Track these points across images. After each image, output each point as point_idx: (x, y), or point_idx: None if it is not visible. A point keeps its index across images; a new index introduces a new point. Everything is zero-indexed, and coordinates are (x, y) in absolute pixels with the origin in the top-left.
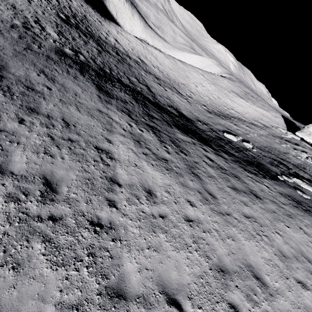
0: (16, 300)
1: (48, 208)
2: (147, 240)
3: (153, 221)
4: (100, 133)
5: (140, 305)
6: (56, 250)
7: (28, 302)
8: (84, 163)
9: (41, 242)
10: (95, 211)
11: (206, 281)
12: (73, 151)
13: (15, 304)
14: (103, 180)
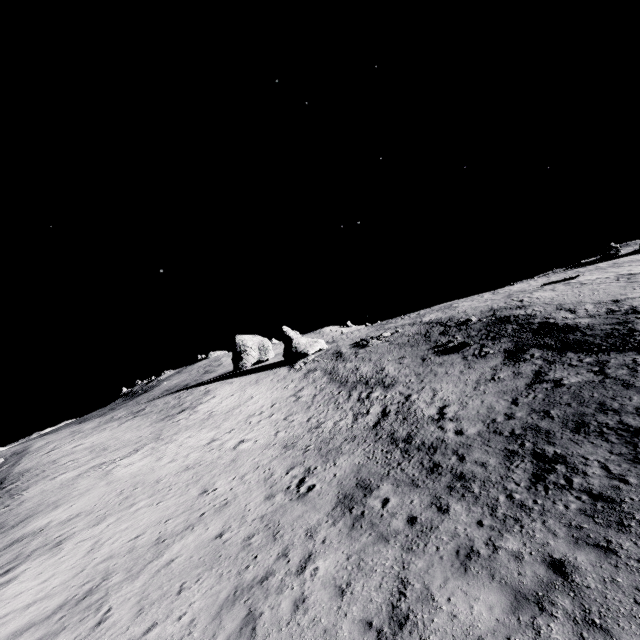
0: None
1: None
2: None
3: None
4: None
5: None
6: None
7: None
8: None
9: None
10: None
11: None
12: None
13: None
14: None
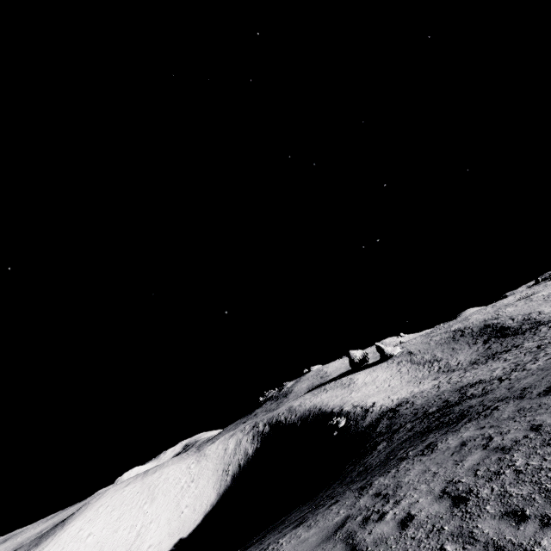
0: None
1: None
2: None
3: None
4: None
5: None
6: None
7: None
8: None
9: None
10: None
11: None
12: None
13: None
14: None
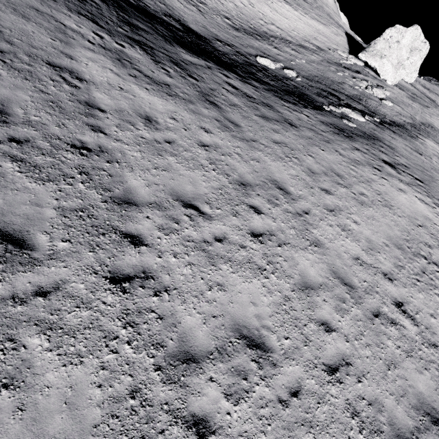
0: (4, 205)
1: (4, 130)
2: (153, 162)
3: (157, 146)
4: (49, 45)
5: (154, 209)
6: (35, 169)
7: (21, 207)
8: (37, 82)
9: (10, 161)
10: (75, 136)
11: (225, 192)
12: (11, 66)
13: (5, 208)
14: (75, 104)
